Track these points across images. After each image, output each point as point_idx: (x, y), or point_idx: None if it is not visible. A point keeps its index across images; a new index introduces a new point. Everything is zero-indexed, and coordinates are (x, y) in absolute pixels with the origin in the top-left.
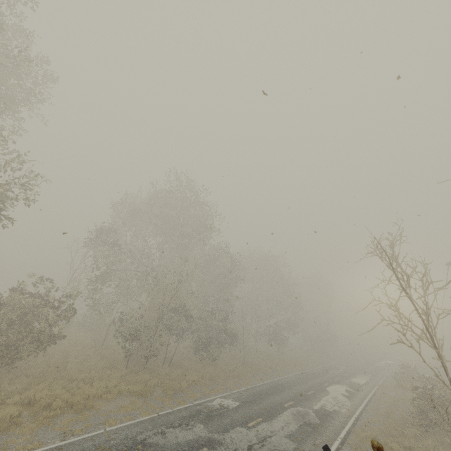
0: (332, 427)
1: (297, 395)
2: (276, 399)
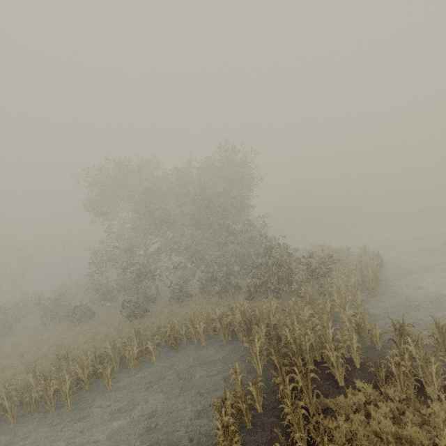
0: None
1: None
2: None
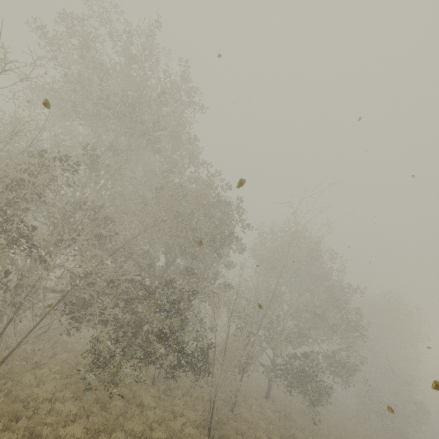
0: None
1: None
2: None
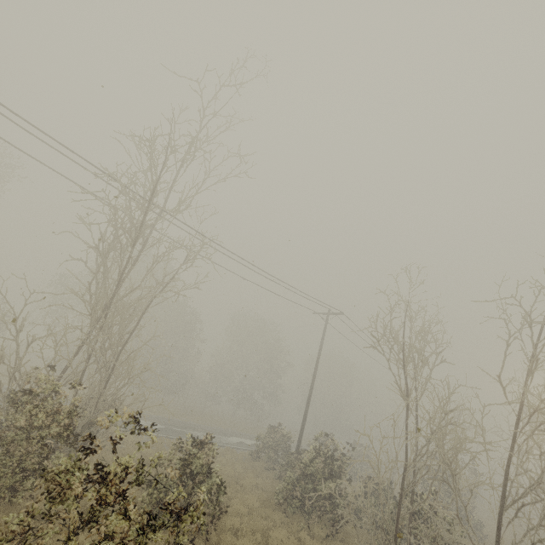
0: (159, 432)
1: (179, 425)
2: (149, 418)
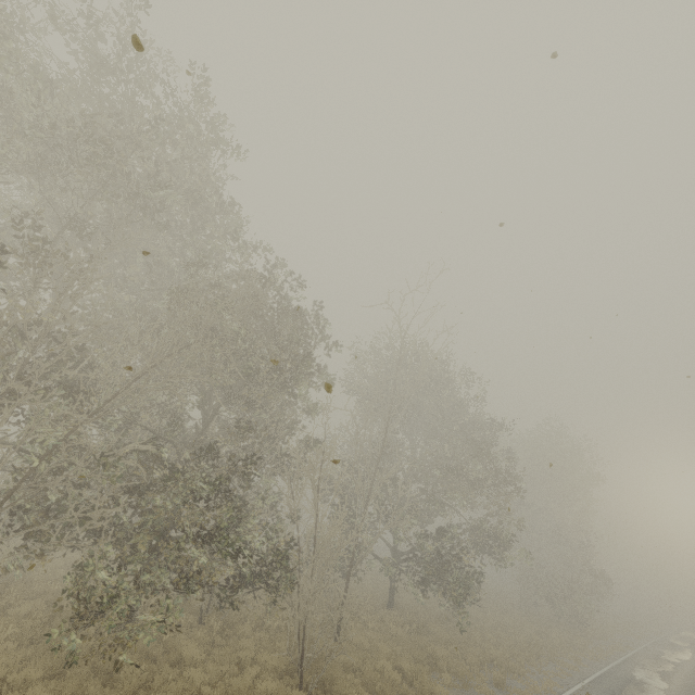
0: None
1: None
2: None
